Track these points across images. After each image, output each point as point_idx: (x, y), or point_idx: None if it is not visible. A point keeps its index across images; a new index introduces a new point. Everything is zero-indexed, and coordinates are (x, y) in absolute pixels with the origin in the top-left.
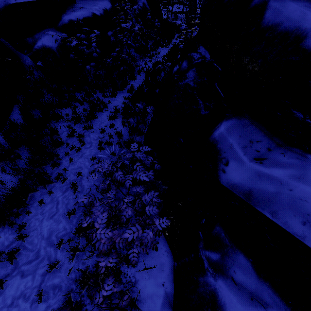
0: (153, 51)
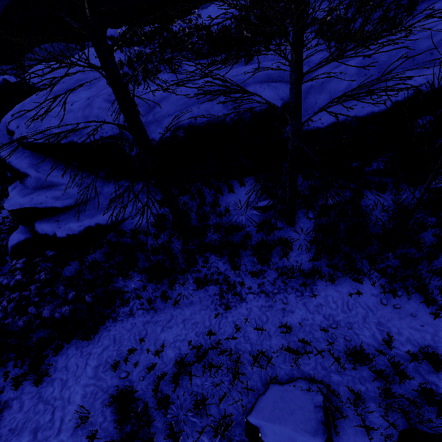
0: None
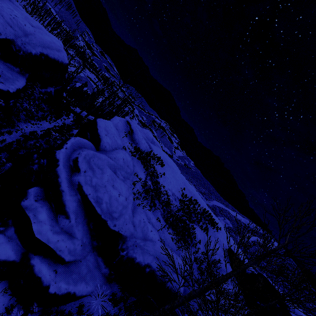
0: (38, 120)
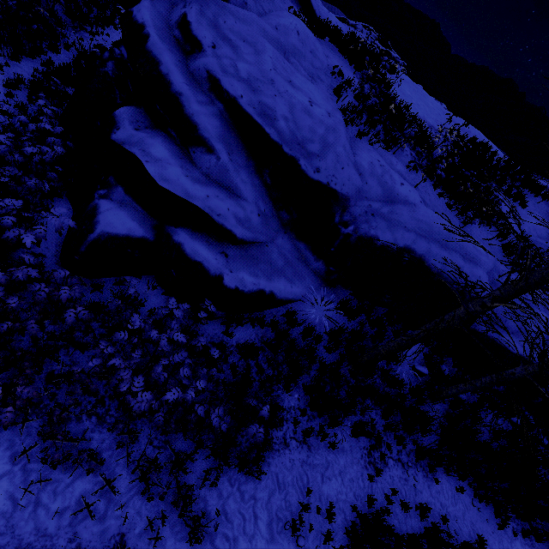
0: (100, 27)
